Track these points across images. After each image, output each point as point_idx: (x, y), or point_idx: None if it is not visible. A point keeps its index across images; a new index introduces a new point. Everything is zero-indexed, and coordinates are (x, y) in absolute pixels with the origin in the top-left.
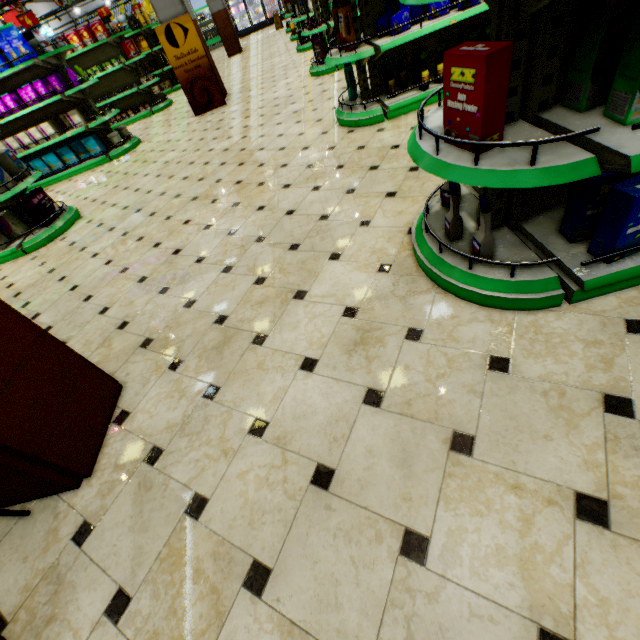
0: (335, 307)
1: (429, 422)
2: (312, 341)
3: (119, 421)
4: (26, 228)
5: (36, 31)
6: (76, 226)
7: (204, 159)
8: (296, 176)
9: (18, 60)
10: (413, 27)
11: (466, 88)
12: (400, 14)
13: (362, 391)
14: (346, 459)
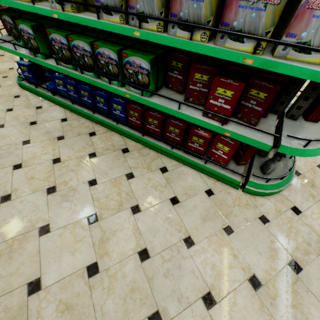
0: (13, 66)
1: None
2: None
3: None
4: None
5: None
6: None
7: None
8: None
9: None
10: None
11: None
12: None
13: None
14: None
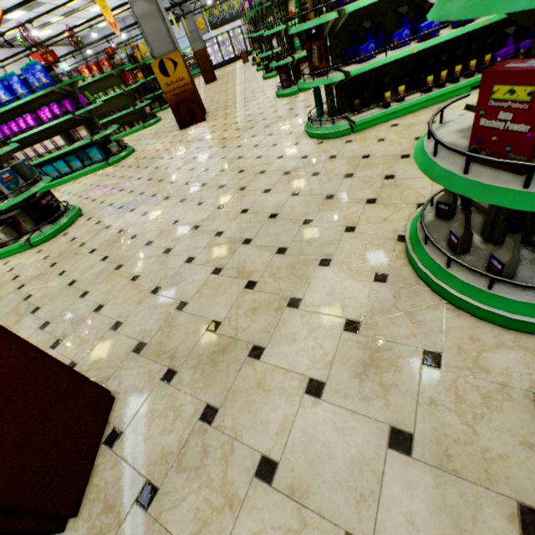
0: (334, 319)
1: (481, 485)
2: (314, 358)
3: (110, 442)
4: (34, 224)
5: (55, 65)
6: (77, 223)
7: (189, 165)
8: (275, 182)
9: (39, 88)
10: (377, 56)
11: (515, 106)
12: (367, 45)
13: (384, 430)
14: (382, 531)
